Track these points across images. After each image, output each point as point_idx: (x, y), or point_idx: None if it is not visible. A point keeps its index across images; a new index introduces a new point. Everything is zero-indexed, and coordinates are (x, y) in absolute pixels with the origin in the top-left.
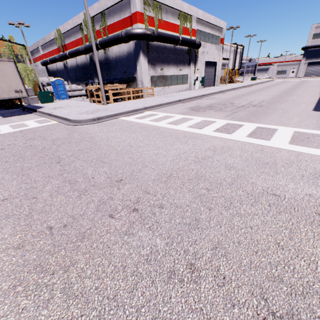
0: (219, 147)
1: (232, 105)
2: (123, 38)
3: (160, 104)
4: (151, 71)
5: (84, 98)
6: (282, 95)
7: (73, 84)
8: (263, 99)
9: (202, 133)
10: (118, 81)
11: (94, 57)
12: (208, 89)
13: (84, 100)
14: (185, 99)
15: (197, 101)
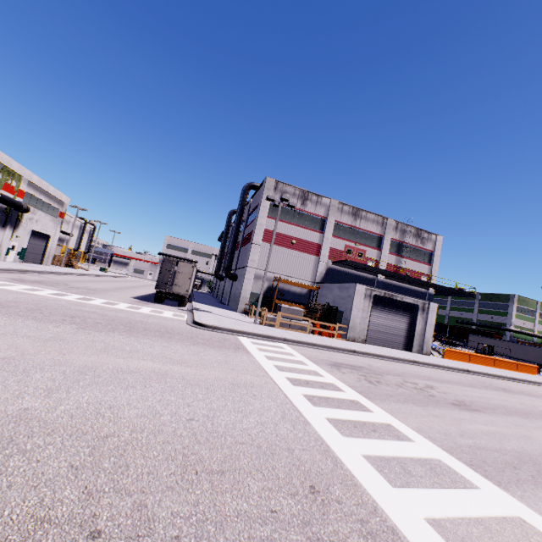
0: (52, 299)
1: (66, 285)
2: None
3: None
4: None
5: None
6: (121, 288)
7: None
8: (101, 287)
9: (35, 293)
10: None
11: None
12: (32, 266)
13: None
14: None
15: (18, 275)
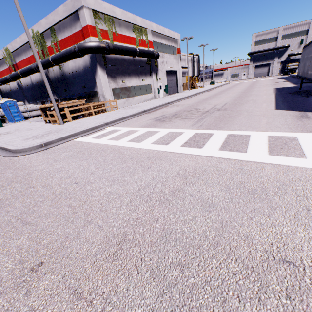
0: (191, 170)
1: (197, 111)
2: (76, 52)
3: (123, 118)
4: (112, 84)
5: (42, 118)
6: (241, 96)
7: (30, 103)
8: (226, 102)
9: (168, 151)
10: (79, 97)
11: (50, 74)
12: (172, 97)
13: (41, 120)
14: (150, 109)
15: (162, 110)
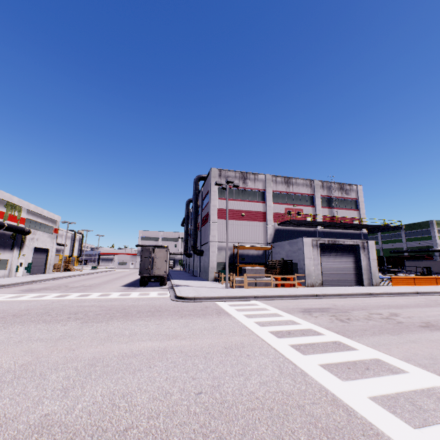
0: (56, 301)
1: (67, 286)
2: None
3: None
4: None
5: None
6: (111, 280)
7: None
8: (95, 283)
9: (42, 299)
10: None
11: None
12: (38, 276)
13: None
14: (10, 284)
15: (27, 286)
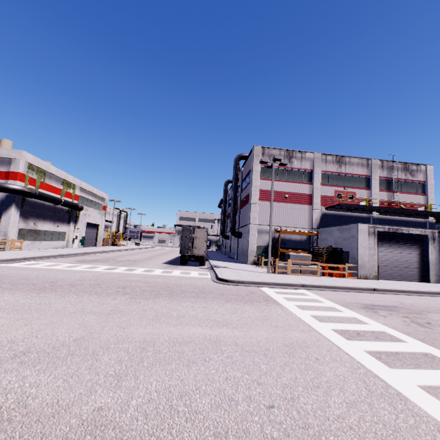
0: (106, 273)
1: (114, 260)
2: None
3: (41, 256)
4: (21, 224)
5: None
6: (153, 256)
7: None
8: (139, 258)
9: (94, 270)
10: None
11: None
12: (90, 249)
13: None
14: (68, 254)
15: (81, 257)
